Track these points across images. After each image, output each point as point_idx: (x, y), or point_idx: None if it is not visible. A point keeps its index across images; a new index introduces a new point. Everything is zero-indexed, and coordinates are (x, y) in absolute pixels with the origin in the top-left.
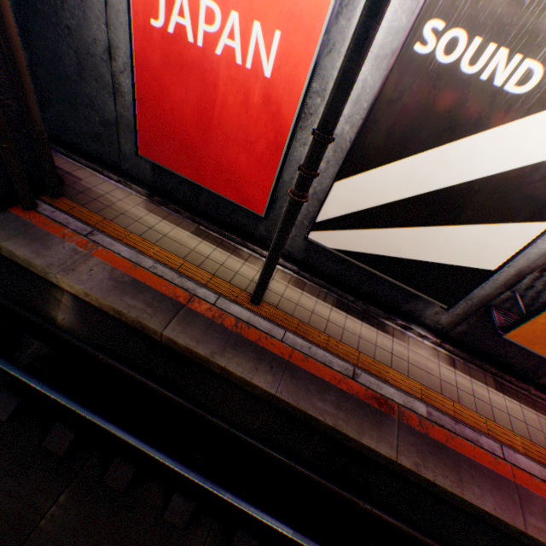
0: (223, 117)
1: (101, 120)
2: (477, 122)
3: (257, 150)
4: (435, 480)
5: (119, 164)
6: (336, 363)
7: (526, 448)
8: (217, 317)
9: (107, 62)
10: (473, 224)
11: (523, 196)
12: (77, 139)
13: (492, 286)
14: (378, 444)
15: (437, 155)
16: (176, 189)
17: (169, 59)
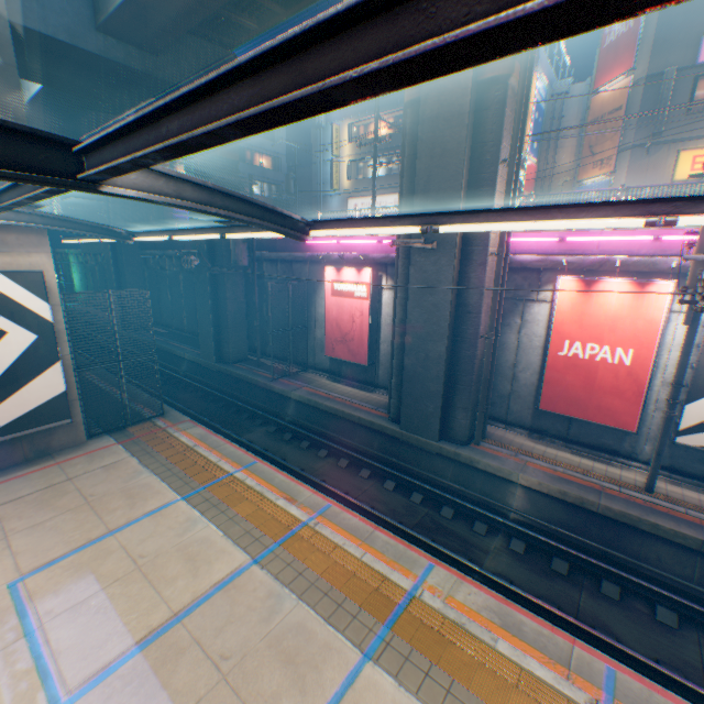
0: (600, 383)
1: (497, 395)
2: None
3: (624, 396)
4: None
5: (504, 417)
6: None
7: None
8: (627, 497)
9: (511, 368)
10: None
11: None
12: None
13: None
14: None
15: None
16: (548, 427)
17: (566, 364)
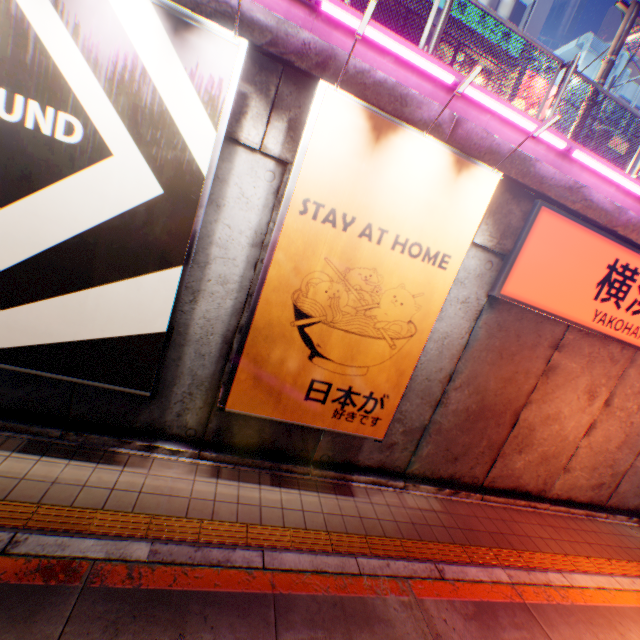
0: None
1: None
2: (52, 170)
3: None
4: None
5: None
6: None
7: (299, 539)
8: None
9: None
10: (116, 282)
11: (142, 244)
12: None
13: (213, 360)
14: None
15: (30, 207)
16: None
17: None
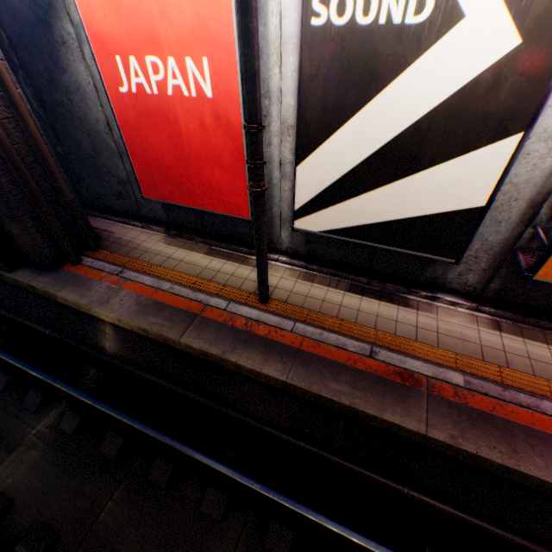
0: (191, 143)
1: (119, 181)
2: (395, 64)
3: (225, 162)
4: (479, 452)
5: (140, 212)
6: (351, 345)
7: None
8: (228, 320)
9: (110, 134)
10: (440, 164)
11: (476, 117)
12: (107, 202)
13: (508, 227)
14: (402, 418)
15: (373, 109)
16: (185, 220)
17: (140, 113)
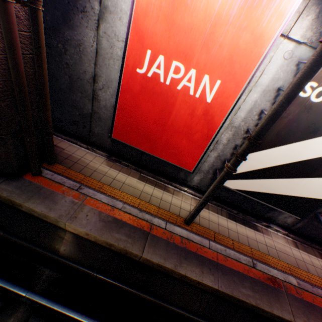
0: (175, 120)
1: (80, 113)
2: None
3: (194, 137)
4: None
5: (88, 138)
6: (242, 258)
7: None
8: (170, 238)
9: (91, 83)
10: (321, 177)
11: None
12: (59, 123)
13: None
14: (282, 312)
15: (304, 144)
16: (126, 152)
17: (144, 89)
